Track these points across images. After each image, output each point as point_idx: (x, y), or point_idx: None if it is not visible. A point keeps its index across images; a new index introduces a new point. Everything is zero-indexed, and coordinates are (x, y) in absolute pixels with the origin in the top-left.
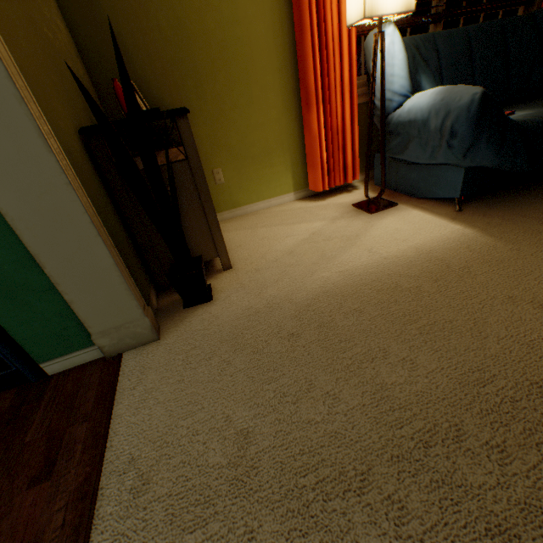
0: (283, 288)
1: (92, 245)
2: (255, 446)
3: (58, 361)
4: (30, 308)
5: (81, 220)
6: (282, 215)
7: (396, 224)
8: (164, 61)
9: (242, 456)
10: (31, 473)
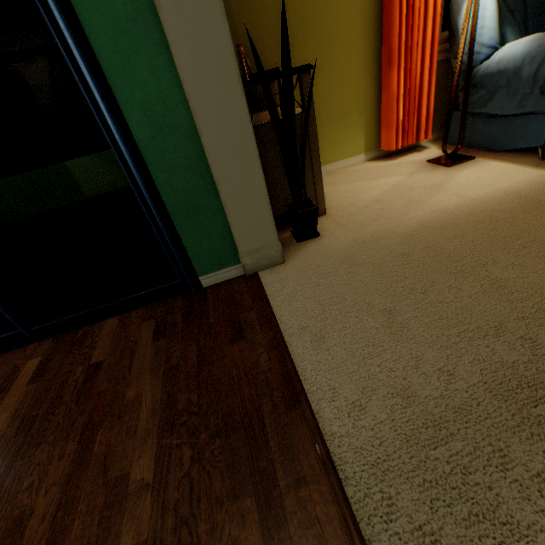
0: (382, 225)
1: (254, 176)
2: (400, 317)
3: (211, 276)
4: (202, 228)
5: (252, 154)
6: (357, 174)
7: (477, 173)
8: (262, 29)
9: (391, 322)
10: (227, 337)
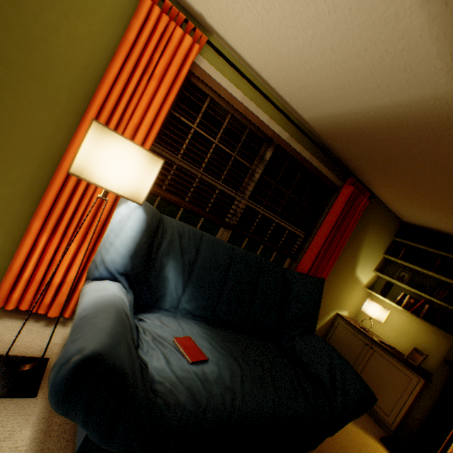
0: None
1: None
2: None
3: None
4: None
5: None
6: None
7: None
8: None
9: None
10: None
